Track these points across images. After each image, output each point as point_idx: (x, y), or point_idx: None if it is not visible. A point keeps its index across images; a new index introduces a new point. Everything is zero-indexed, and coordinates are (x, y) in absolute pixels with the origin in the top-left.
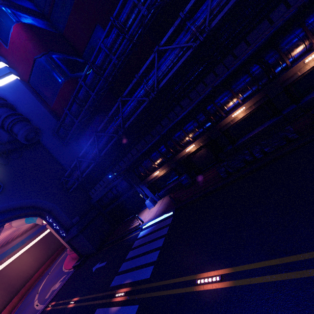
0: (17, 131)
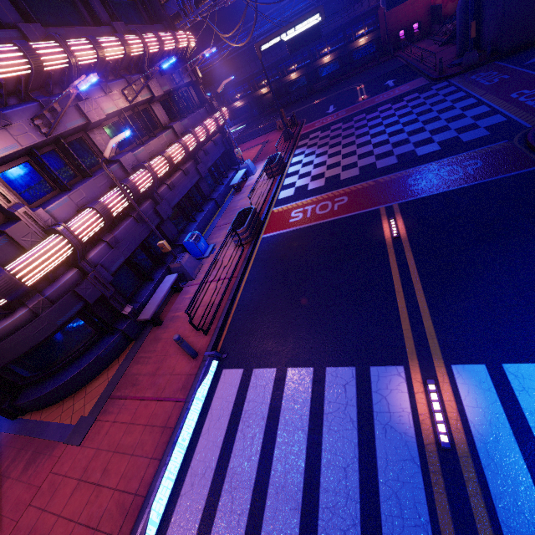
0: None
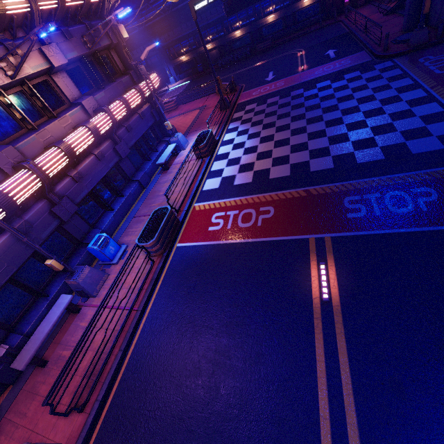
0: None
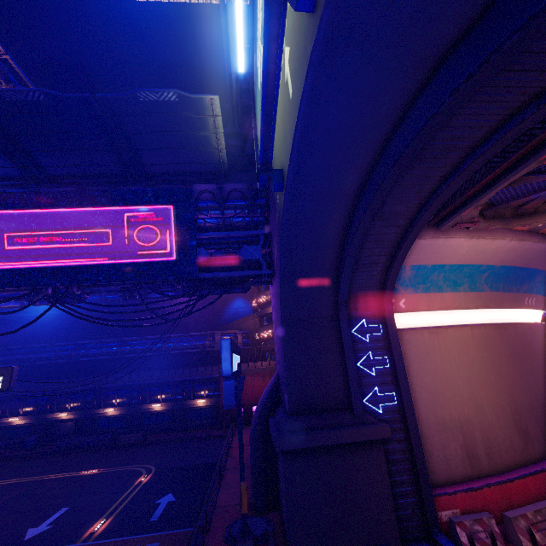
0: None
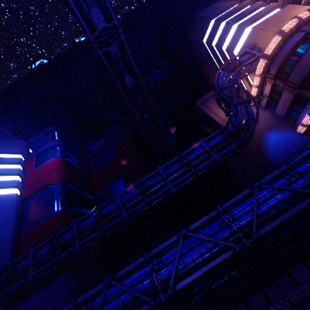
0: None
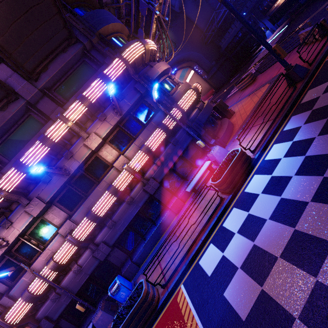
0: (174, 3)
